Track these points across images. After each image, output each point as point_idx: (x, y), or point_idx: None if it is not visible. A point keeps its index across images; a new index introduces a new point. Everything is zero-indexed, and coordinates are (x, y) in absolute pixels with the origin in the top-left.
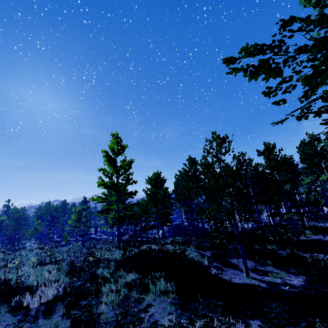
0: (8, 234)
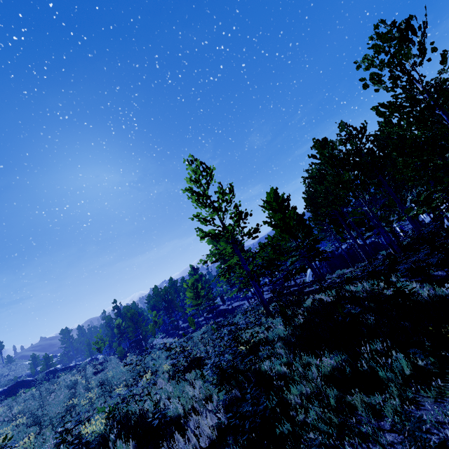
0: (131, 337)
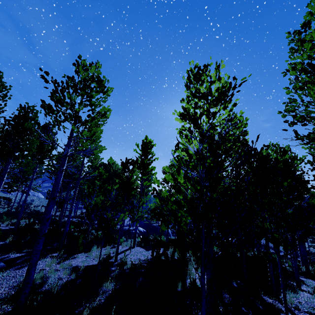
0: None
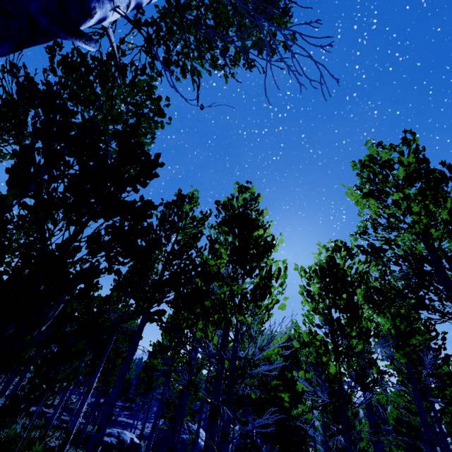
0: None
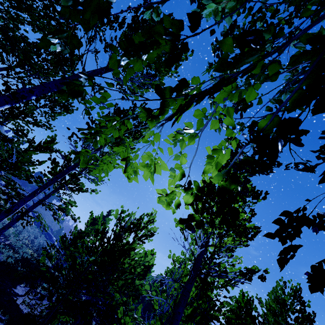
0: None
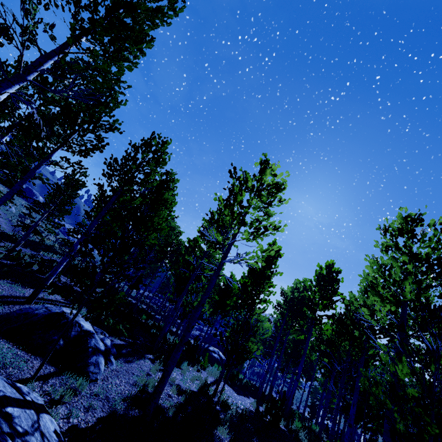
0: None
